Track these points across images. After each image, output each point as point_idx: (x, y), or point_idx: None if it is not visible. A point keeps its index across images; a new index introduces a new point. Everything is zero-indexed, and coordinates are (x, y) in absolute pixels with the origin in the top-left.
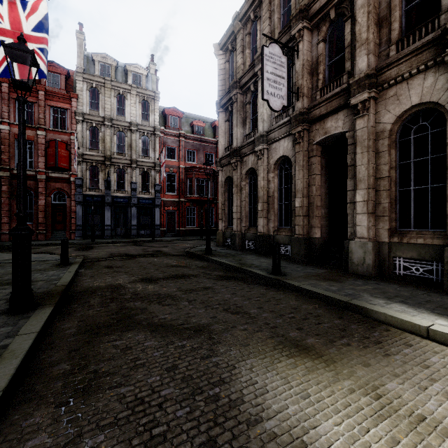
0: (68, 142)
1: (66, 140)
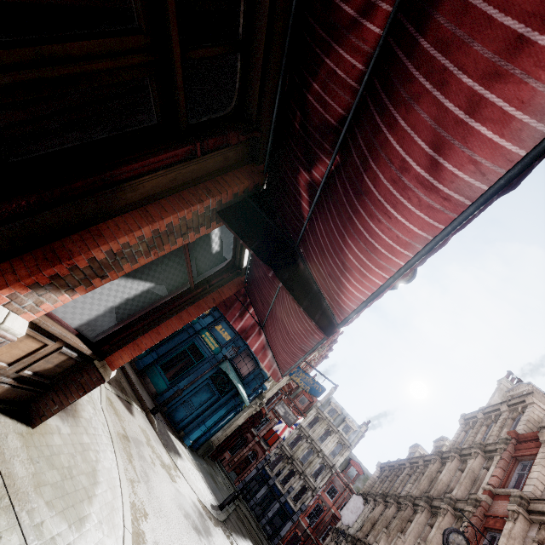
0: None
1: None
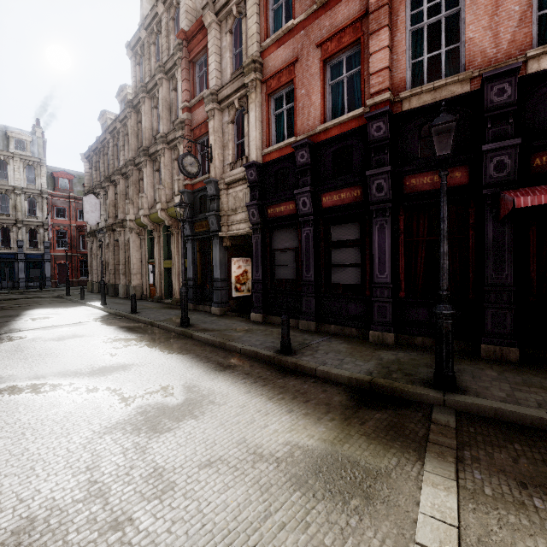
0: None
1: None
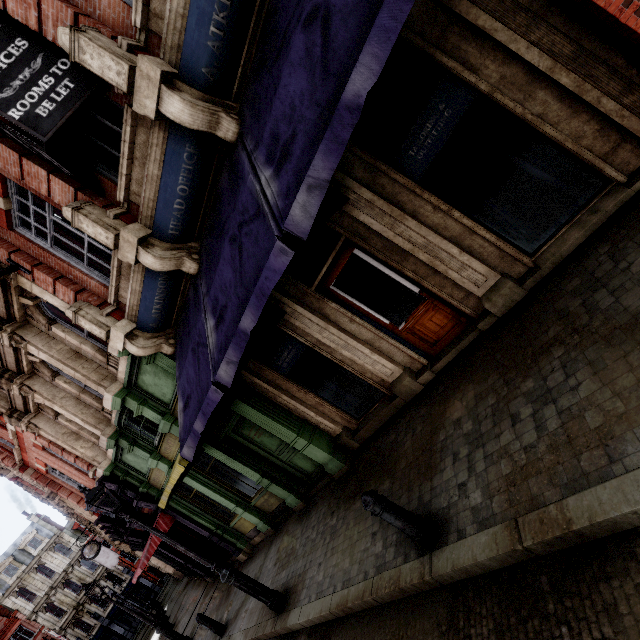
0: (44, 636)
1: (42, 637)
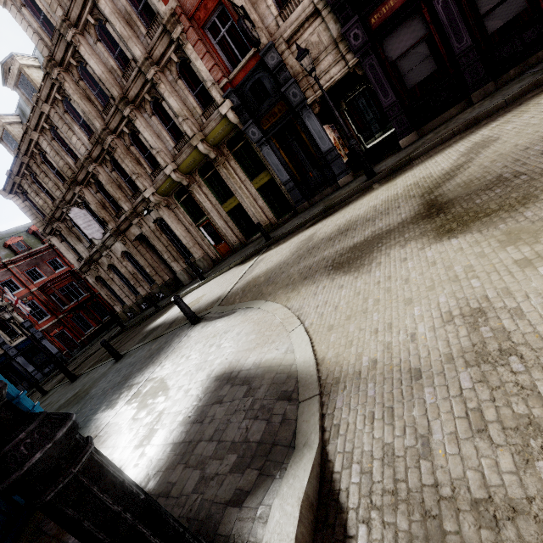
0: None
1: None
